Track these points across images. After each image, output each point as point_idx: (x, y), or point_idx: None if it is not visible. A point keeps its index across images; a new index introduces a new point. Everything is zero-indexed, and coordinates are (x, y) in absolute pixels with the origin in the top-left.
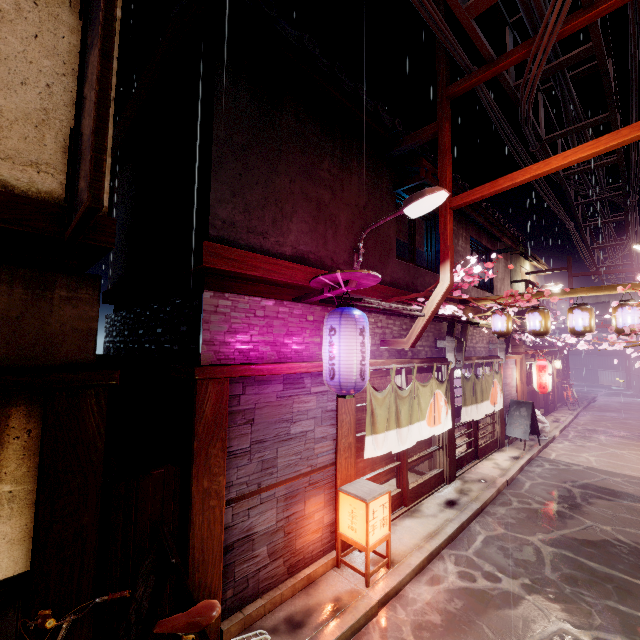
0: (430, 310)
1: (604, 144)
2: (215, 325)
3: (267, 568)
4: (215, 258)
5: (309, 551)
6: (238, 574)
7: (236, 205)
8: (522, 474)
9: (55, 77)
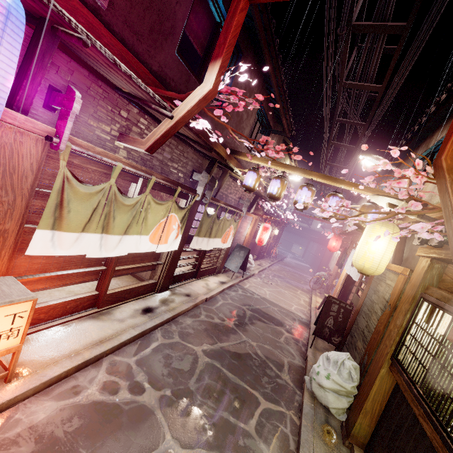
0: (180, 113)
1: None
2: None
3: None
4: None
5: None
6: None
7: None
8: (221, 295)
9: None
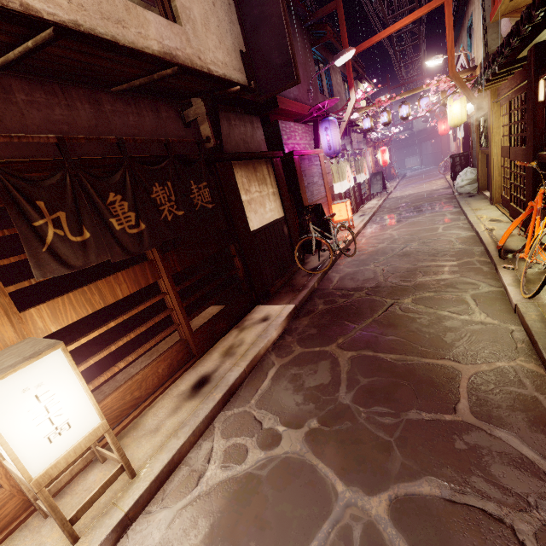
0: (347, 117)
1: (416, 16)
2: (284, 136)
3: None
4: (280, 103)
5: None
6: None
7: None
8: (384, 204)
9: (229, 25)
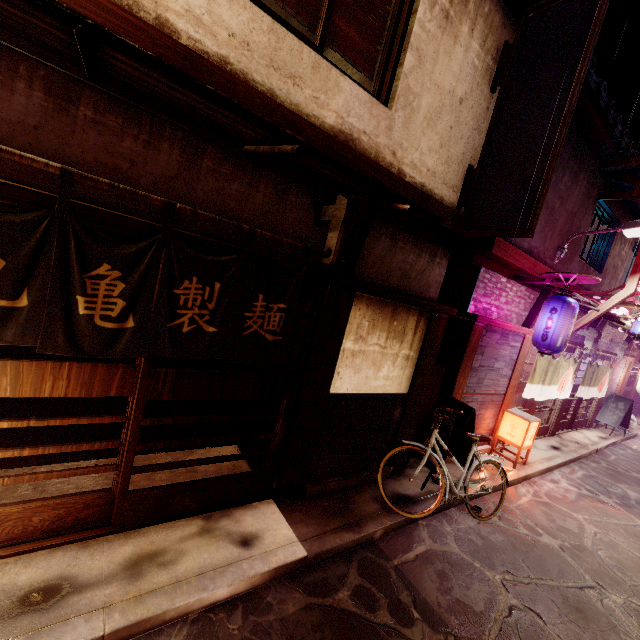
0: (606, 308)
1: None
2: (479, 289)
3: None
4: (497, 248)
5: None
6: None
7: None
8: (607, 450)
9: (471, 132)
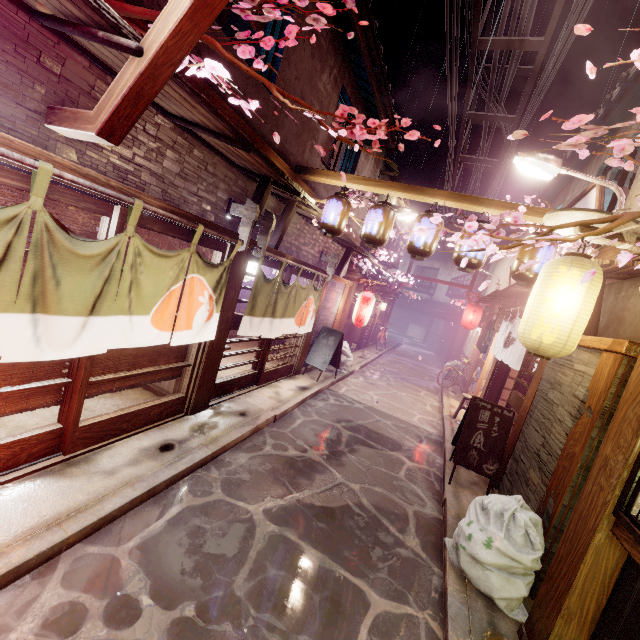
0: (156, 41)
1: None
2: None
3: None
4: None
5: None
6: None
7: None
8: (301, 408)
9: None
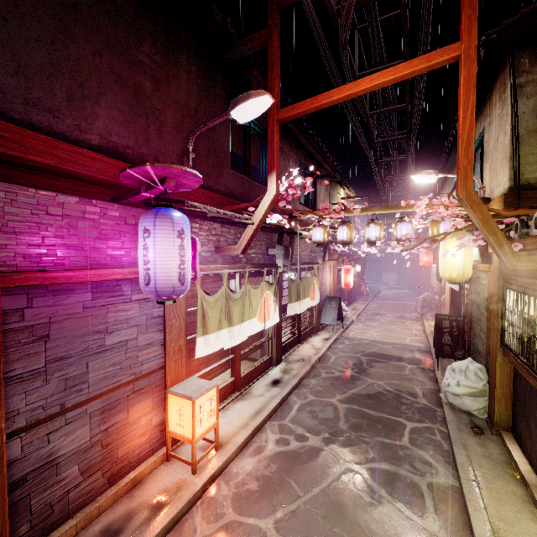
0: (258, 218)
1: (400, 71)
2: None
3: (80, 486)
4: None
5: (135, 455)
6: (36, 505)
7: (0, 61)
8: (330, 351)
9: None
